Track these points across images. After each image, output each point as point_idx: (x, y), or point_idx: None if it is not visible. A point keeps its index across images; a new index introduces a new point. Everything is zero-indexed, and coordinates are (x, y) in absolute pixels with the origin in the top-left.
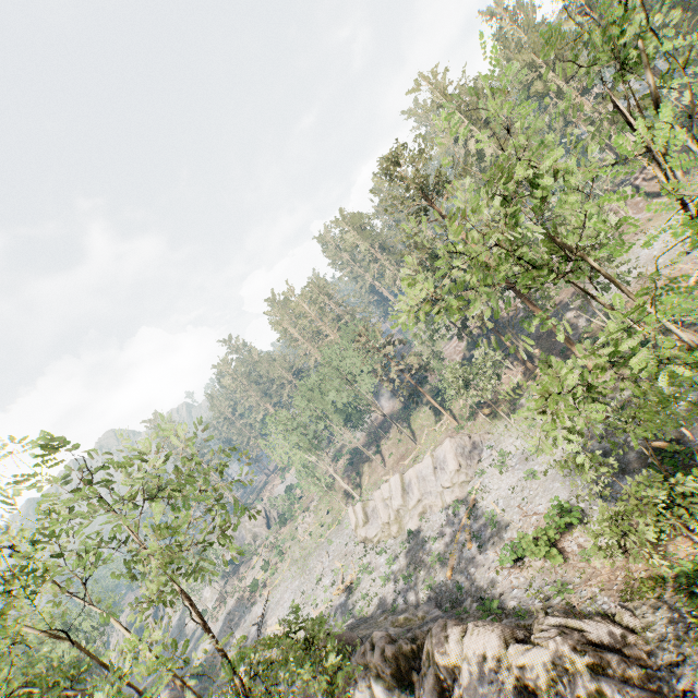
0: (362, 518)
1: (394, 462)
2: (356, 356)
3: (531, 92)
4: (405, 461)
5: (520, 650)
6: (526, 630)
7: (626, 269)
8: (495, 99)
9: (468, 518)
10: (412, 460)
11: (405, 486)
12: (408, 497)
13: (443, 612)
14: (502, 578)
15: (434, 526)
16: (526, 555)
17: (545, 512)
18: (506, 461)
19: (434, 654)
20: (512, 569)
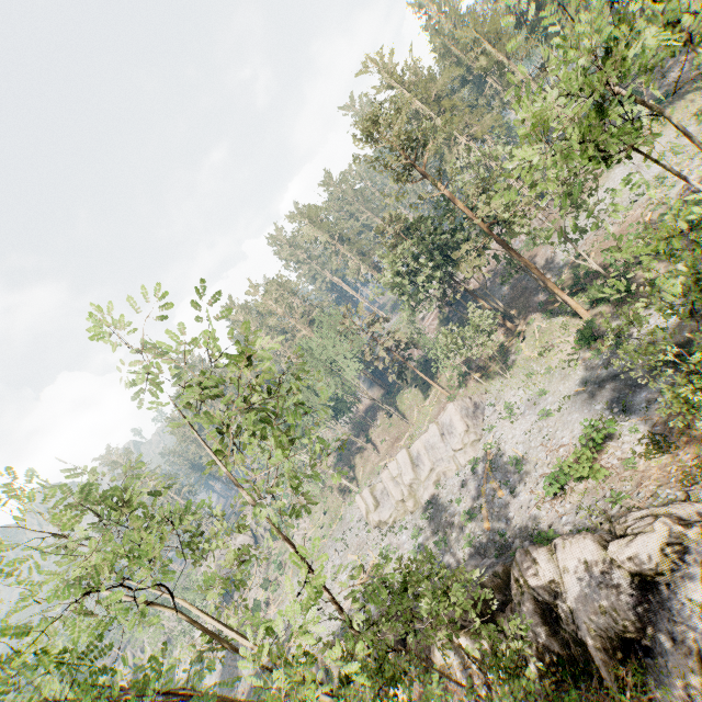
0: (373, 503)
1: (388, 447)
2: (337, 342)
3: (475, 69)
4: (400, 442)
5: (622, 545)
6: (609, 534)
7: (582, 225)
8: (443, 77)
9: (490, 471)
10: (408, 439)
11: (413, 460)
12: (419, 470)
13: (495, 558)
14: (545, 512)
15: (454, 489)
16: (566, 483)
17: (571, 441)
18: (514, 411)
19: (527, 580)
20: (554, 501)
